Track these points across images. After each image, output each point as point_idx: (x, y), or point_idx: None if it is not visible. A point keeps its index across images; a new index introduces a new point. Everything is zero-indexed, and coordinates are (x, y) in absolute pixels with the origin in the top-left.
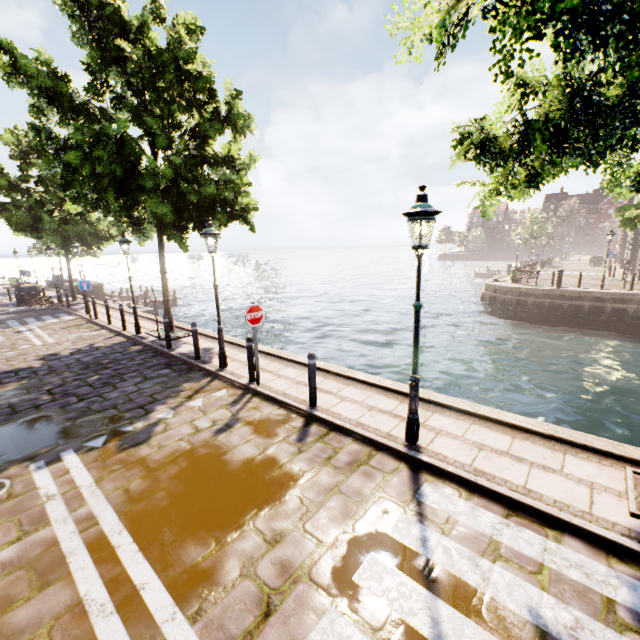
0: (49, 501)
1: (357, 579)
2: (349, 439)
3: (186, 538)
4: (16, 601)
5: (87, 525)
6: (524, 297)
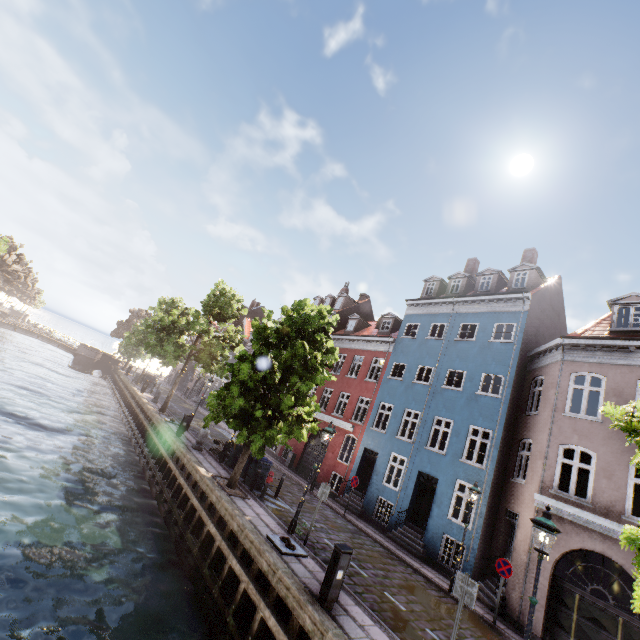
0: None
1: None
2: None
3: None
4: None
5: None
6: None
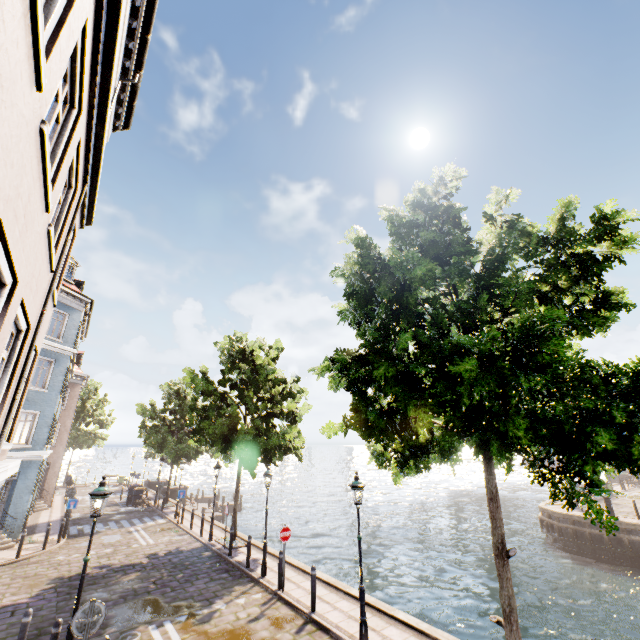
0: None
1: None
2: (327, 636)
3: None
4: None
5: None
6: (578, 526)
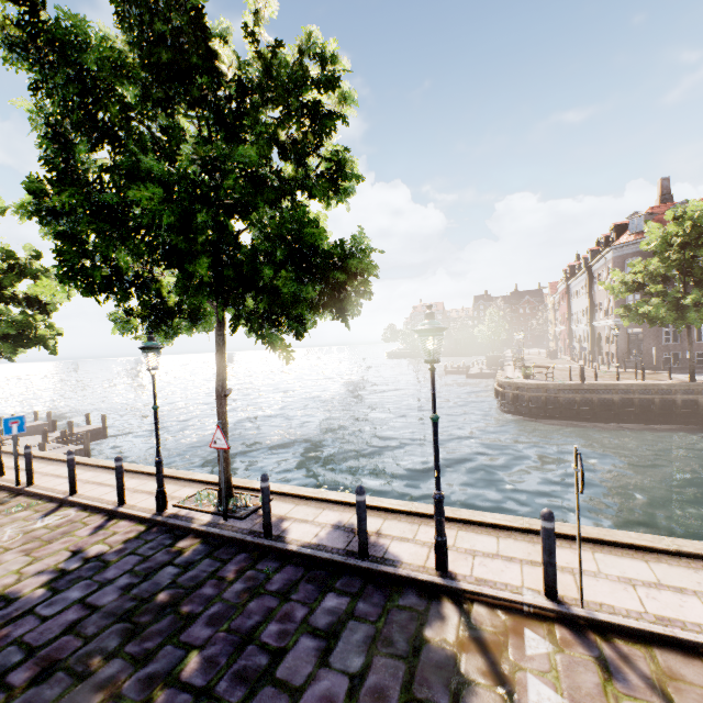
0: None
1: None
2: None
3: None
4: None
5: None
6: (552, 393)
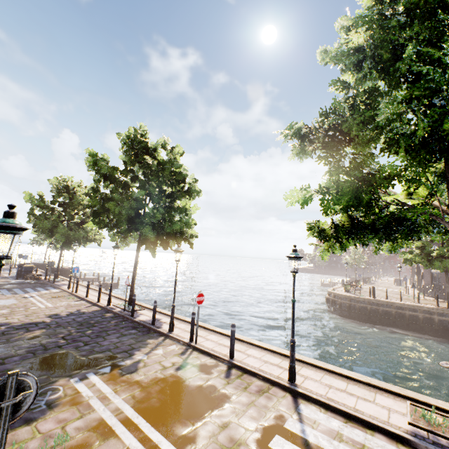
0: (90, 399)
1: (271, 445)
2: (255, 378)
3: (175, 422)
4: (93, 445)
5: (117, 412)
6: (353, 302)
